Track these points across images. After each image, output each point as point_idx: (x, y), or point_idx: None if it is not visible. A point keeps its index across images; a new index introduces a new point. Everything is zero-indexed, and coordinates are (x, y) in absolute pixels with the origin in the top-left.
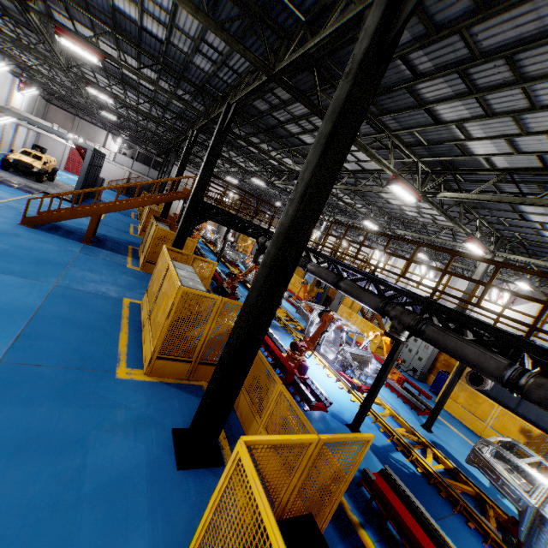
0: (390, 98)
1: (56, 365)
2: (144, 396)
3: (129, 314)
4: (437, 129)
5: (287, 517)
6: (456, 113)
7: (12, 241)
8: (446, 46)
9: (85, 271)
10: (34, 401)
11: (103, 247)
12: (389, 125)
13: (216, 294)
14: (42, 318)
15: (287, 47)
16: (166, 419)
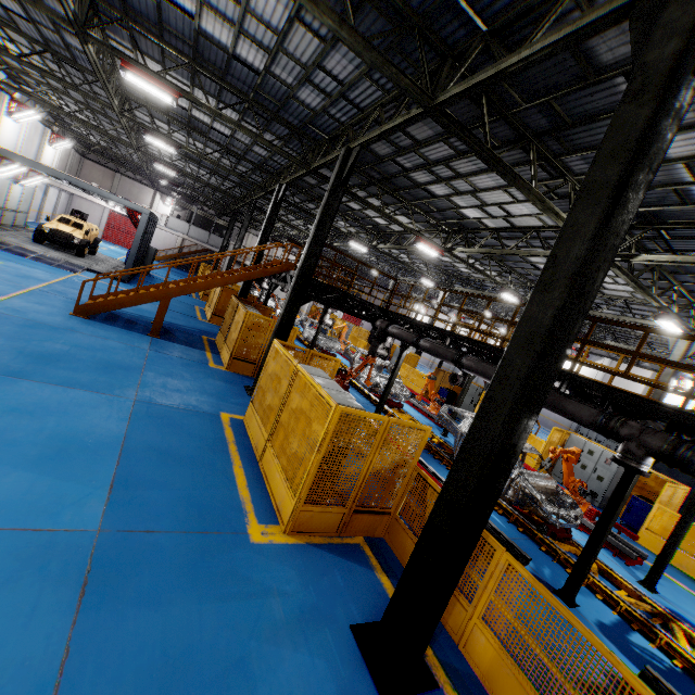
0: (588, 130)
1: (171, 528)
2: (295, 571)
3: (235, 437)
4: None
5: None
6: (689, 147)
7: (68, 338)
8: None
9: (163, 375)
10: (160, 595)
11: (174, 341)
12: (572, 167)
13: None
14: (133, 452)
15: (456, 67)
16: (336, 609)
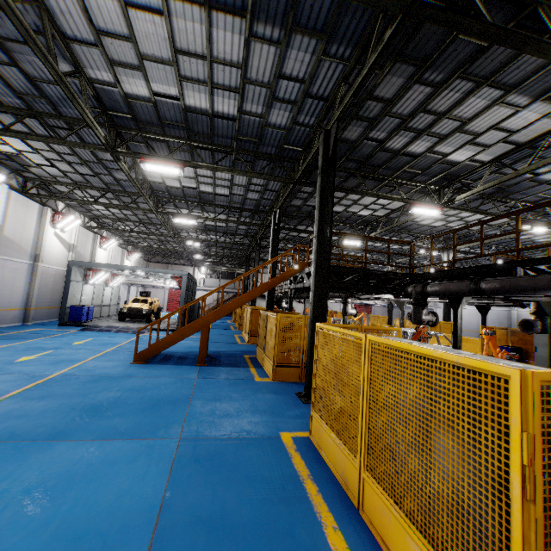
0: None
1: None
2: None
3: (307, 467)
4: None
5: None
6: None
7: (123, 384)
8: None
9: (211, 401)
10: None
11: (219, 365)
12: None
13: None
14: (169, 535)
15: None
16: None
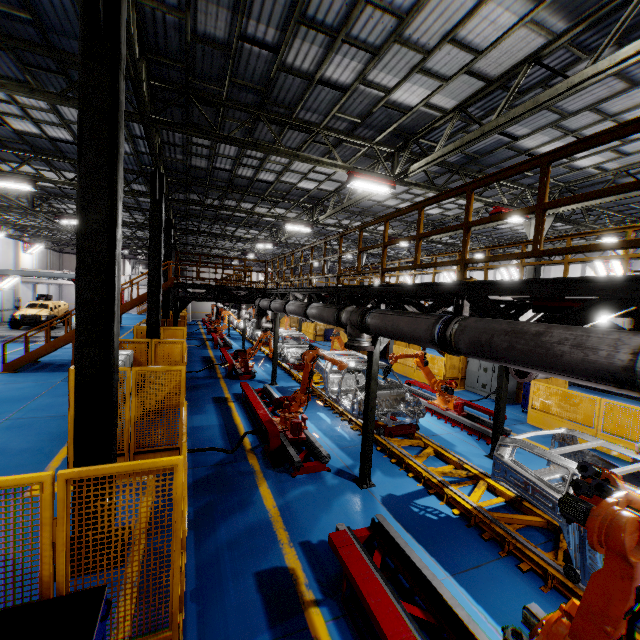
0: (281, 89)
1: None
2: None
3: None
4: (352, 99)
5: (53, 597)
6: (349, 70)
7: None
8: (264, 2)
9: (56, 397)
10: None
11: None
12: (311, 120)
13: (227, 379)
14: None
15: None
16: None
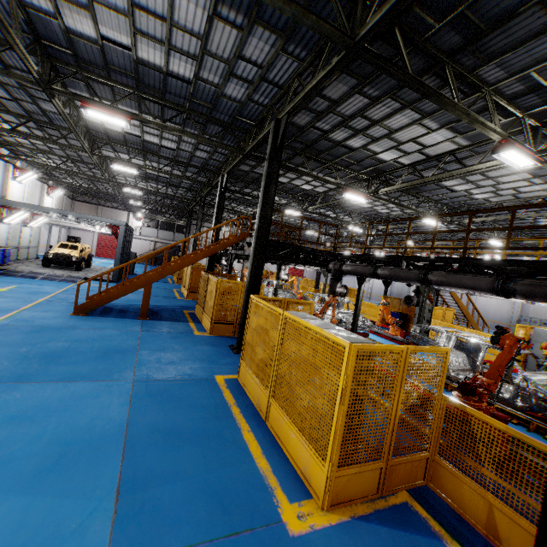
0: (504, 32)
1: (194, 538)
2: None
3: (234, 398)
4: None
5: None
6: None
7: (69, 335)
8: None
9: (156, 351)
10: None
11: (161, 319)
12: (487, 78)
13: None
14: (137, 440)
15: (371, 1)
16: None
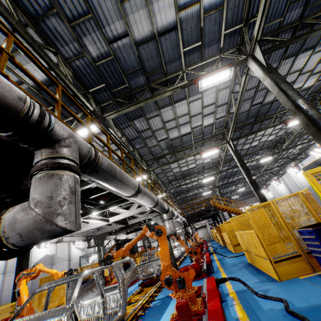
0: None
1: None
2: None
3: None
4: None
5: None
6: None
7: None
8: None
9: None
10: None
11: None
12: None
13: None
14: None
15: None
16: None
